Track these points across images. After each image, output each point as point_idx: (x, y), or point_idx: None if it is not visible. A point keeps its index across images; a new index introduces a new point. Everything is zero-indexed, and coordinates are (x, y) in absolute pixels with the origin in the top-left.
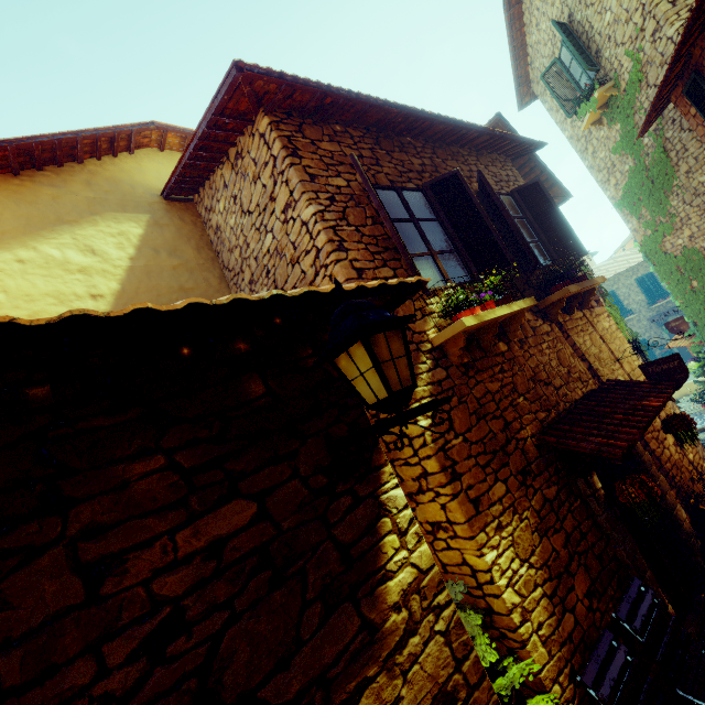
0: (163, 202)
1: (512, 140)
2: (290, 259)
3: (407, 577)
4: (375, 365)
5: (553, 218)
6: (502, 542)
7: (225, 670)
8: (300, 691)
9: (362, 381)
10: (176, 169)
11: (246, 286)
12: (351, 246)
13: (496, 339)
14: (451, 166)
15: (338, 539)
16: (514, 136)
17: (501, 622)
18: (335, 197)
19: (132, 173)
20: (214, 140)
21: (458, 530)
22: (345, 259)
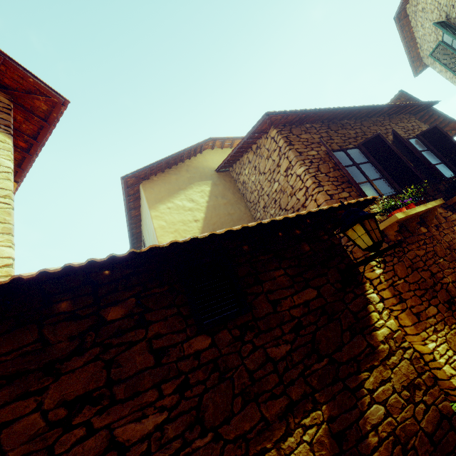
0: (216, 173)
1: (413, 105)
2: (289, 193)
3: (385, 331)
4: (366, 232)
5: (451, 147)
6: (438, 339)
7: (319, 344)
8: (347, 360)
9: (359, 239)
10: (226, 158)
11: (261, 210)
12: (324, 183)
13: (418, 226)
14: (373, 130)
15: (351, 309)
16: (414, 103)
17: (444, 385)
18: (312, 161)
19: (202, 162)
20: (247, 143)
21: (408, 330)
22: (322, 190)
